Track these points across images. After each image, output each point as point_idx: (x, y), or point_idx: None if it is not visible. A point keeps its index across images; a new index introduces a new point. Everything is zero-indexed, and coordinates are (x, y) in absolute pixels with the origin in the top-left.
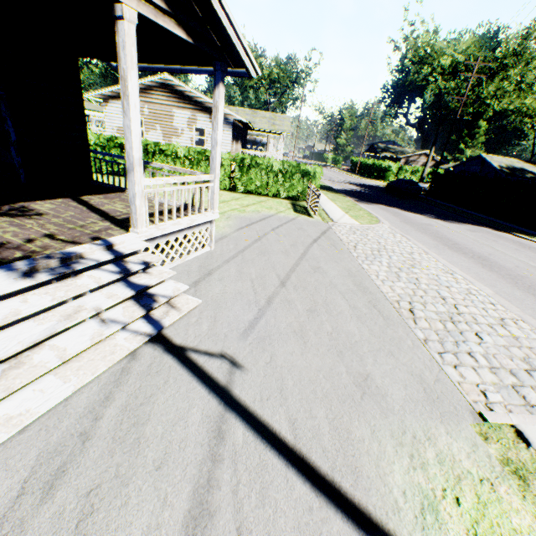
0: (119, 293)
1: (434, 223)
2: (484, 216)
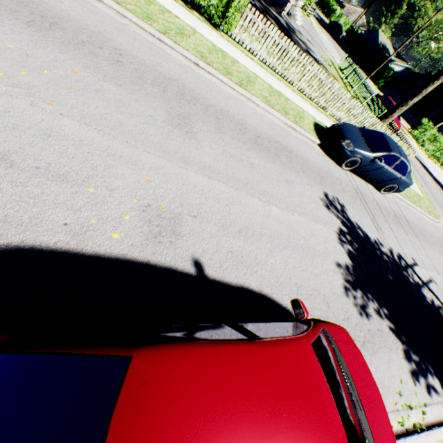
0: (300, 15)
1: (337, 47)
2: (354, 59)
